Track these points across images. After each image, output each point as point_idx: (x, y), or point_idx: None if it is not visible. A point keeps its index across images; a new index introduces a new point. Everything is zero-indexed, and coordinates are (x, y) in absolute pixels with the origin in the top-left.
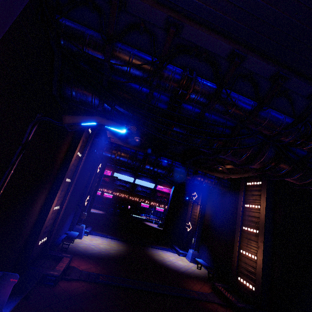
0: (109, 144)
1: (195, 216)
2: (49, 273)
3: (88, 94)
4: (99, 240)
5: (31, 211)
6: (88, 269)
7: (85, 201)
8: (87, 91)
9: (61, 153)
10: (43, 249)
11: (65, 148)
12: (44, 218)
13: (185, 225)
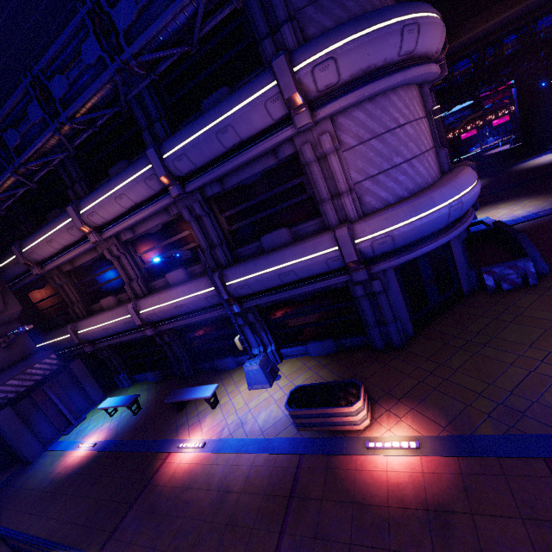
0: None
1: None
2: None
3: None
4: None
5: None
6: None
7: None
8: None
9: None
10: None
11: None
12: None
13: None
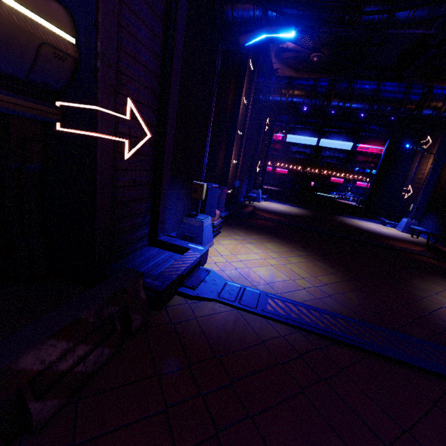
0: (277, 82)
1: (421, 175)
2: (241, 210)
3: (250, 7)
4: (277, 205)
5: (219, 159)
6: (271, 217)
7: (256, 167)
8: (248, 3)
9: (229, 99)
10: (231, 199)
11: (232, 93)
12: (228, 167)
13: (402, 192)
